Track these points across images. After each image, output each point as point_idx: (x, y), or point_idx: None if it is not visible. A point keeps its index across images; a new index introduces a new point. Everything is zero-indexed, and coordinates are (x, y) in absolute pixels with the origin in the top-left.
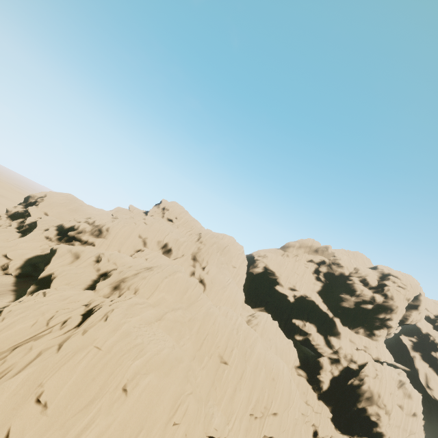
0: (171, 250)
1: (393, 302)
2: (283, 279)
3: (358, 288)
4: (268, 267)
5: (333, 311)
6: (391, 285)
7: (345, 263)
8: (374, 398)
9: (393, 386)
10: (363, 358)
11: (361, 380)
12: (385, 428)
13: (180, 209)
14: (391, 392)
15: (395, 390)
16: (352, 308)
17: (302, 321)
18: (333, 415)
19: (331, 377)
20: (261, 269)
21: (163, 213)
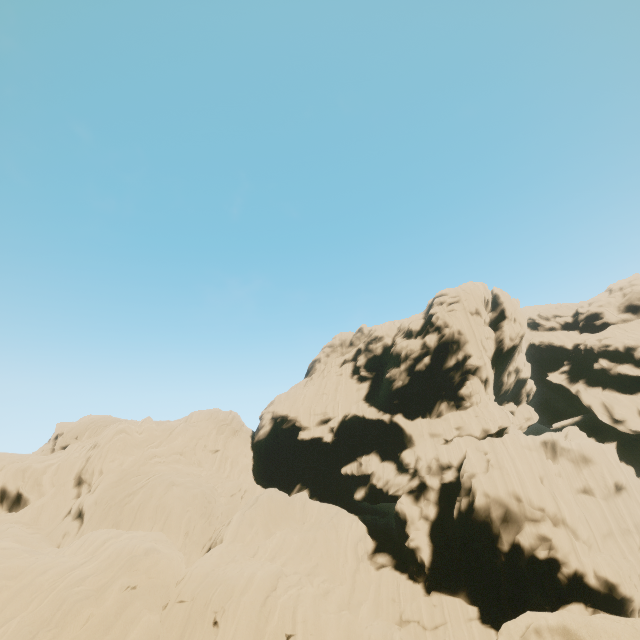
0: (21, 495)
1: (449, 330)
2: (303, 416)
3: (400, 348)
4: (276, 415)
5: (389, 408)
6: (437, 310)
7: (382, 331)
8: (514, 510)
9: (535, 462)
10: (458, 450)
11: (469, 491)
12: (576, 558)
13: (91, 420)
14: (539, 476)
15: (546, 466)
16: (408, 382)
17: (355, 461)
18: (480, 605)
19: (428, 527)
20: (267, 425)
21: (54, 444)
